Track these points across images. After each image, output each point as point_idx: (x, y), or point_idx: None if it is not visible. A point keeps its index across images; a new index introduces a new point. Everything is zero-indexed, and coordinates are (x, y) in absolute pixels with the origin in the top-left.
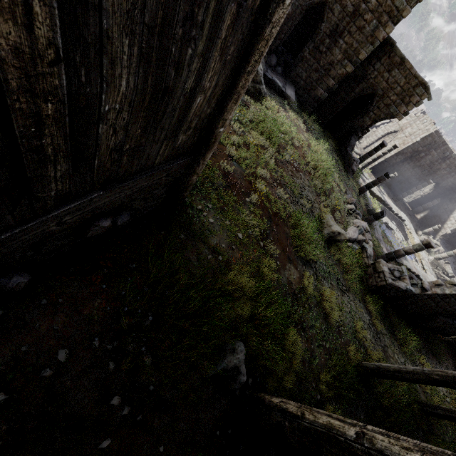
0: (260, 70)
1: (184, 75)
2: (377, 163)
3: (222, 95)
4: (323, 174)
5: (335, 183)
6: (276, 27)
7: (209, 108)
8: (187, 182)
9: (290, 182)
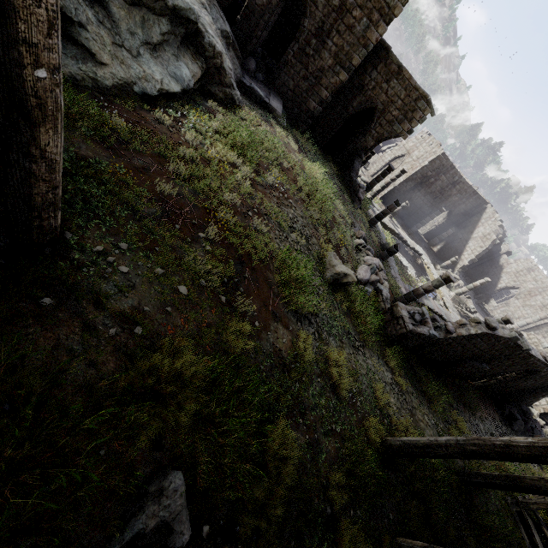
0: (228, 69)
1: None
2: (387, 192)
3: None
4: (320, 201)
5: (338, 213)
6: None
7: None
8: (30, 198)
9: (274, 211)
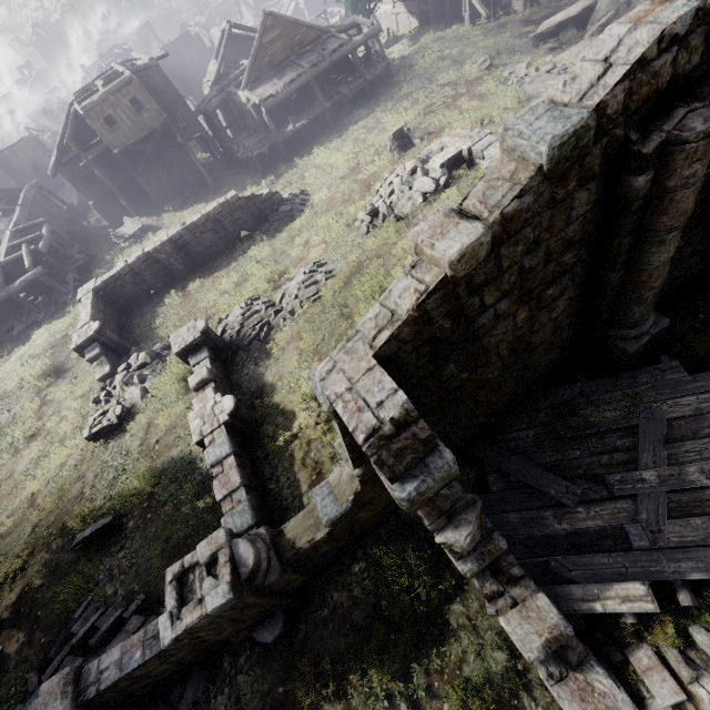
0: None
1: None
2: None
3: None
4: None
5: None
6: None
7: None
8: None
9: None
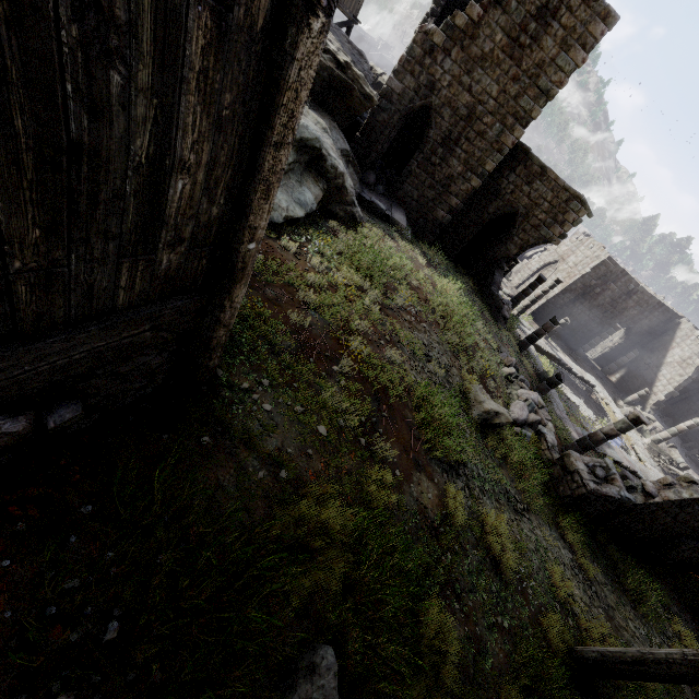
0: (350, 187)
1: (118, 125)
2: (539, 306)
3: (237, 185)
4: (459, 324)
5: (479, 336)
6: (307, 69)
7: (215, 206)
8: (209, 342)
9: (407, 337)
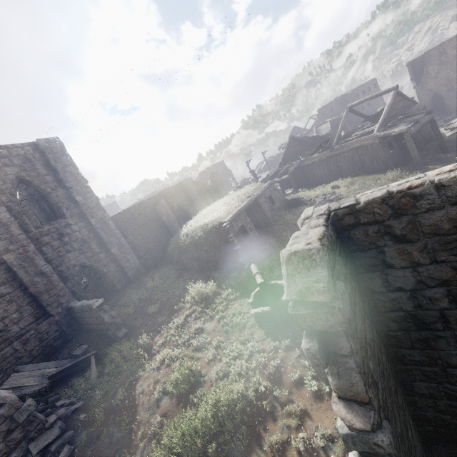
0: None
1: None
2: None
3: None
4: None
5: None
6: None
7: None
8: None
9: None
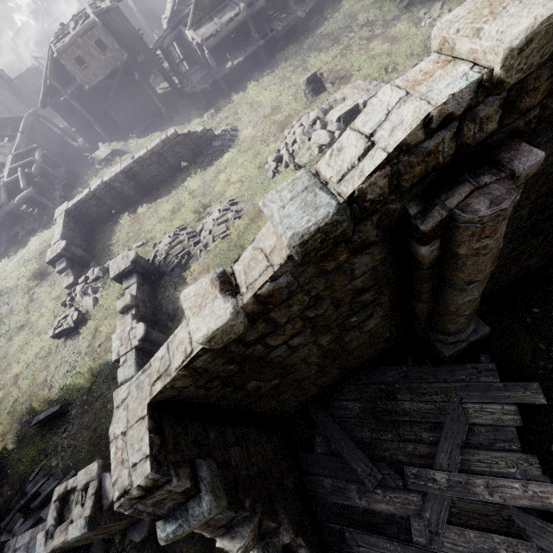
0: None
1: None
2: None
3: None
4: None
5: None
6: None
7: None
8: None
9: None
